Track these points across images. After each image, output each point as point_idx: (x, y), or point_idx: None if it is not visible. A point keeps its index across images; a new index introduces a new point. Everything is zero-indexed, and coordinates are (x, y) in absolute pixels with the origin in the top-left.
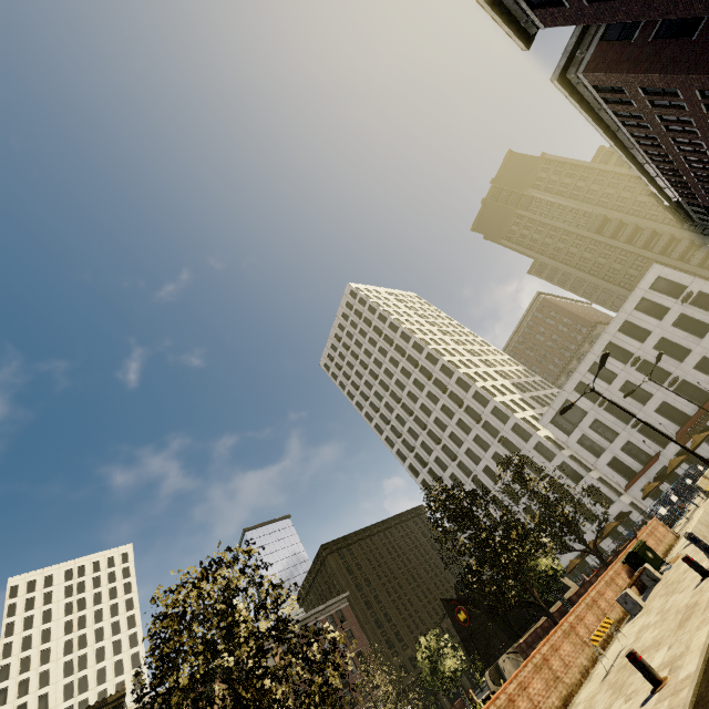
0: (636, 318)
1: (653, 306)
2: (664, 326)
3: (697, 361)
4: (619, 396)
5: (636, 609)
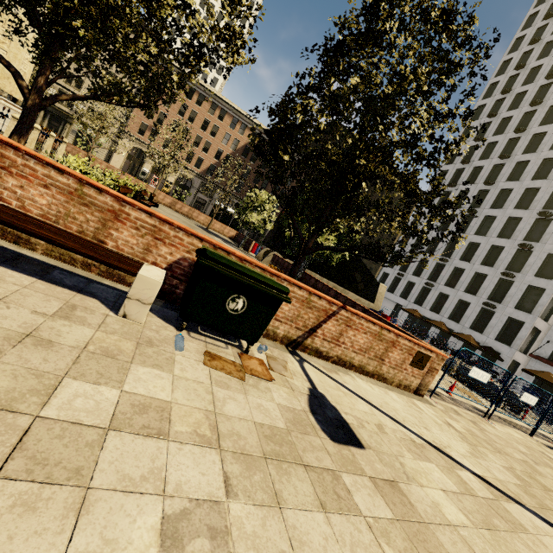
0: None
1: None
2: None
3: None
4: None
5: None
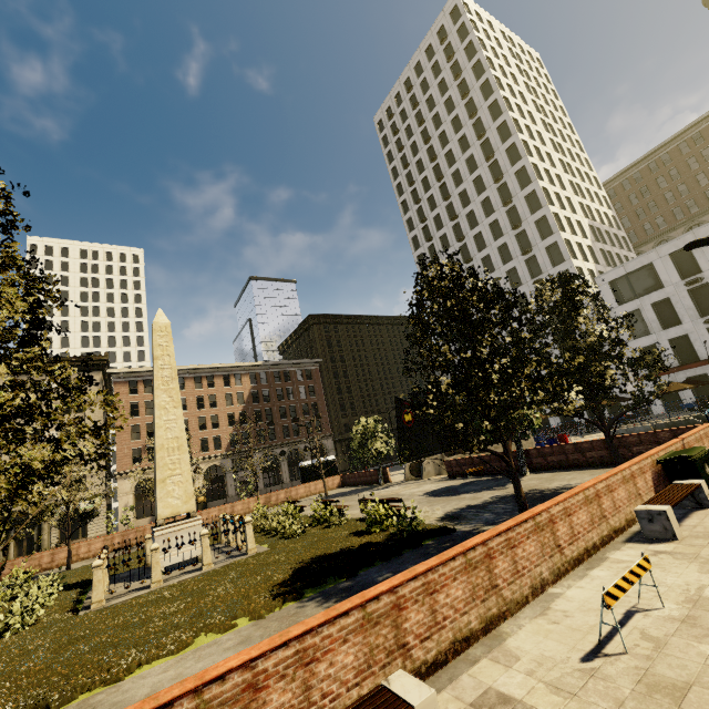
0: None
1: None
2: None
3: None
4: None
5: (662, 535)
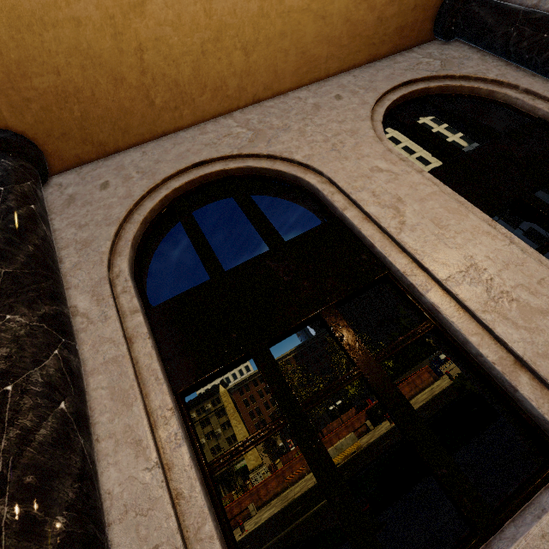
0: None
1: None
2: None
3: None
4: None
5: None
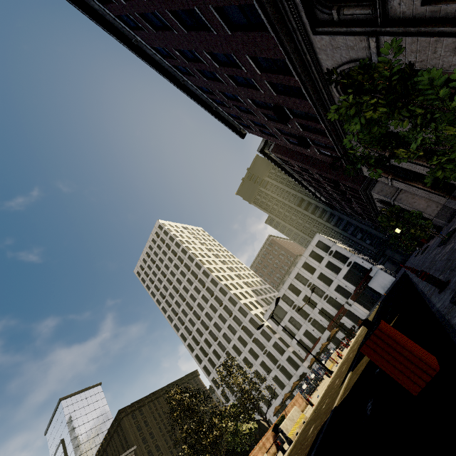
0: (309, 261)
1: (317, 255)
2: (321, 266)
3: (336, 287)
4: (302, 303)
5: None
